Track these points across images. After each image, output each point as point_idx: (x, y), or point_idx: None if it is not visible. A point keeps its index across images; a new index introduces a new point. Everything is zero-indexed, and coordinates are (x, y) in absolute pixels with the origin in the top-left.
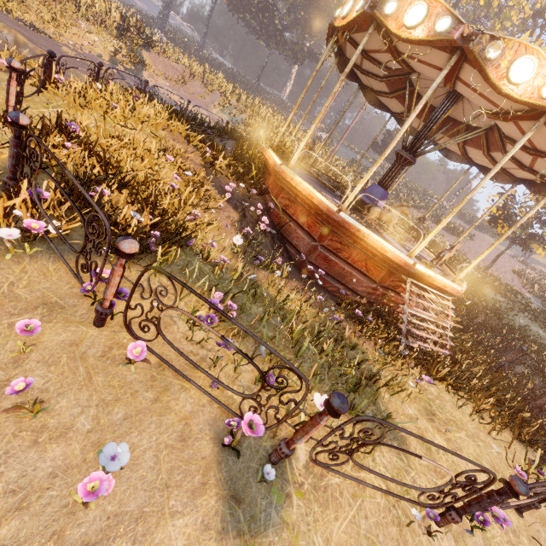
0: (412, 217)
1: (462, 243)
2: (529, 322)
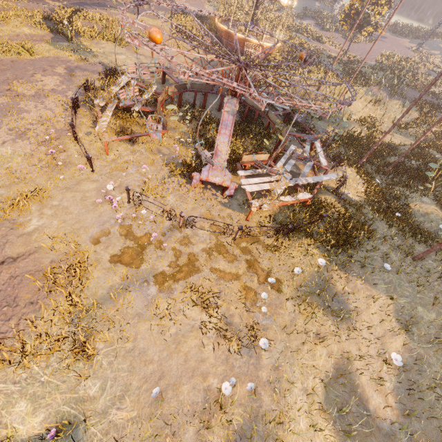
0: (314, 36)
1: (355, 46)
2: (338, 67)
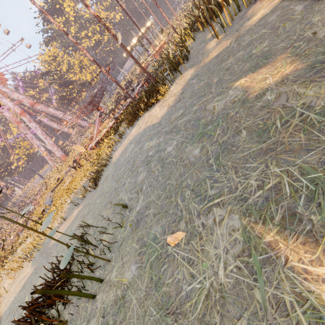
0: None
1: None
2: None
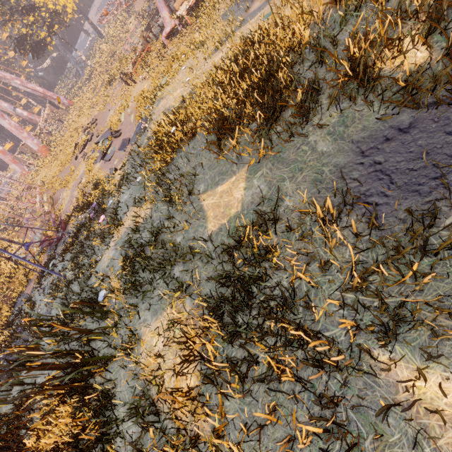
0: None
1: None
2: None
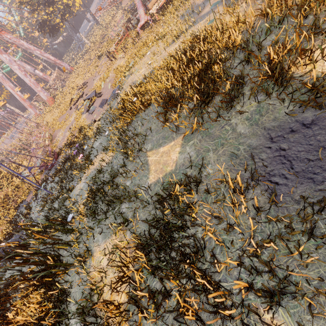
0: None
1: None
2: None
